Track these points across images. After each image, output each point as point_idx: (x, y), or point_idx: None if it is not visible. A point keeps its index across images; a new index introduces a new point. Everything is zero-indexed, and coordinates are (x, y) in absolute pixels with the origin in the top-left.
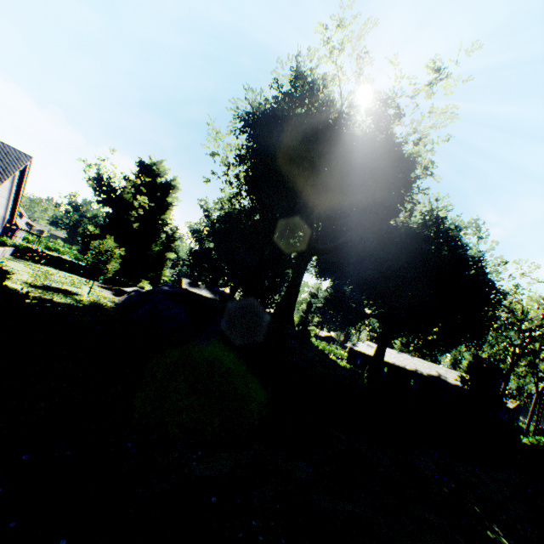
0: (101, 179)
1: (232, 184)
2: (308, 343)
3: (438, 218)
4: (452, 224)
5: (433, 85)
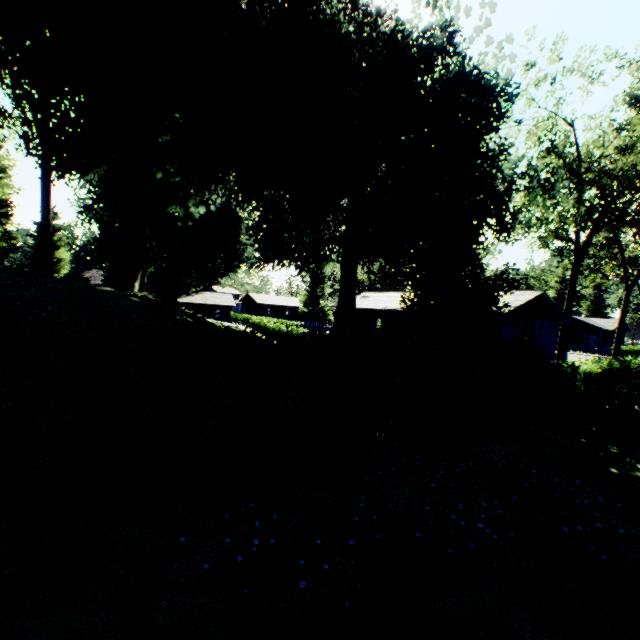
0: None
1: None
2: None
3: None
4: None
5: None
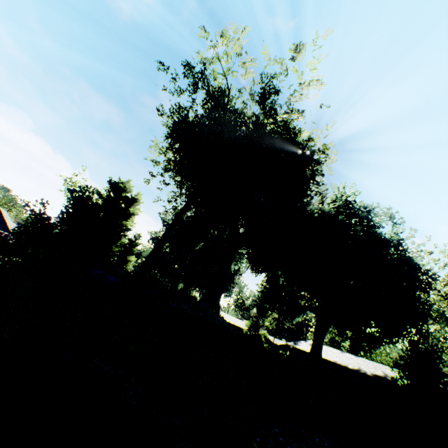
0: (73, 190)
1: (168, 184)
2: (209, 314)
3: (346, 202)
4: (362, 207)
5: (296, 59)
